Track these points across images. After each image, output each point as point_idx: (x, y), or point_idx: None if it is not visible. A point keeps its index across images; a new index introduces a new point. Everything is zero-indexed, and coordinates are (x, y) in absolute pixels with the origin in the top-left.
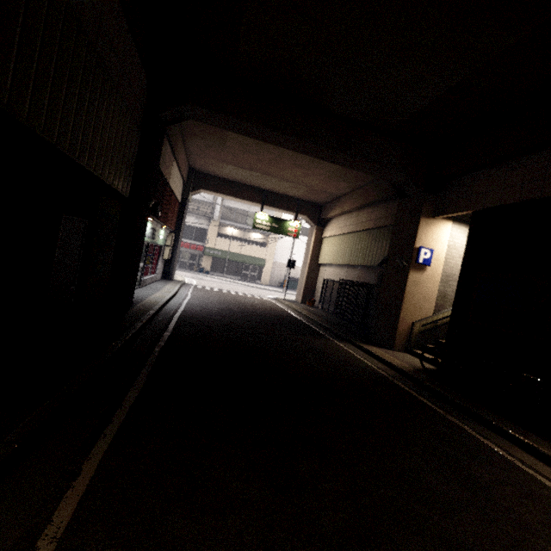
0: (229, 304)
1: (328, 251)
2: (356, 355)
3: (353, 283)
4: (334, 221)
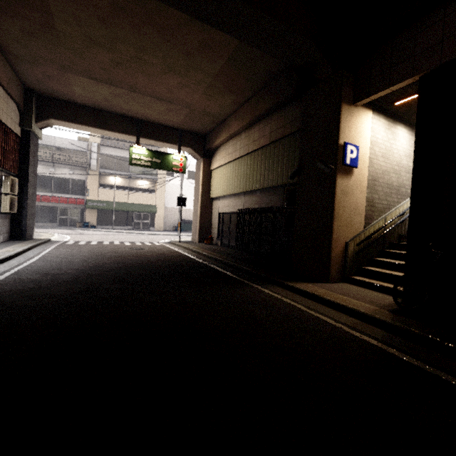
0: (103, 258)
1: (219, 183)
2: (299, 305)
3: (254, 211)
4: (221, 149)
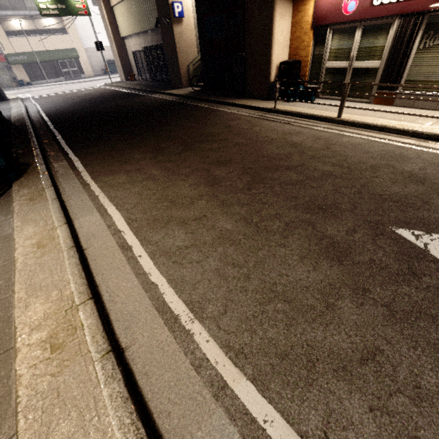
0: (71, 99)
1: (123, 22)
2: (161, 97)
3: (151, 48)
4: None
